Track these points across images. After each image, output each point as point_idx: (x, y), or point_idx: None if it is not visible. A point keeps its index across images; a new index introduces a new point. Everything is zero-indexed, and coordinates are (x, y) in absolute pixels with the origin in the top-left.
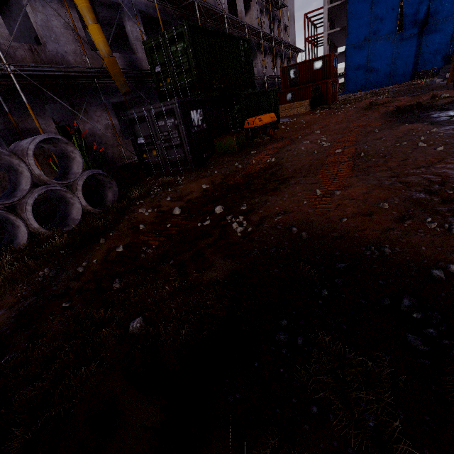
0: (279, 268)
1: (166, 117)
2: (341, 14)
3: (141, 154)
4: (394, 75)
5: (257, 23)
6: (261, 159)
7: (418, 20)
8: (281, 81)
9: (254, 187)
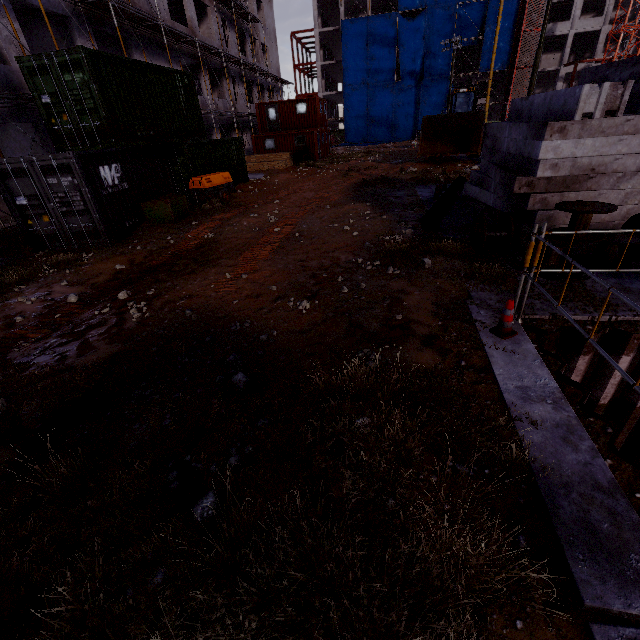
0: (158, 346)
1: (59, 173)
2: (337, 43)
3: (24, 220)
4: (396, 131)
5: (219, 38)
6: (198, 234)
7: (414, 72)
8: (259, 122)
9: (175, 269)
